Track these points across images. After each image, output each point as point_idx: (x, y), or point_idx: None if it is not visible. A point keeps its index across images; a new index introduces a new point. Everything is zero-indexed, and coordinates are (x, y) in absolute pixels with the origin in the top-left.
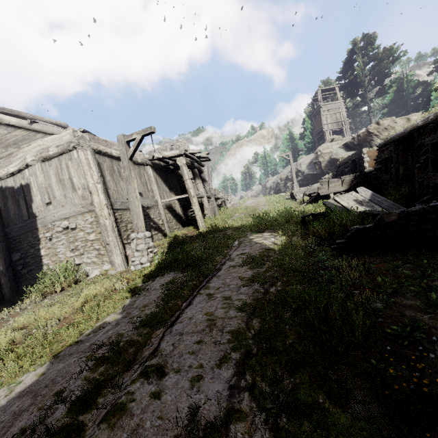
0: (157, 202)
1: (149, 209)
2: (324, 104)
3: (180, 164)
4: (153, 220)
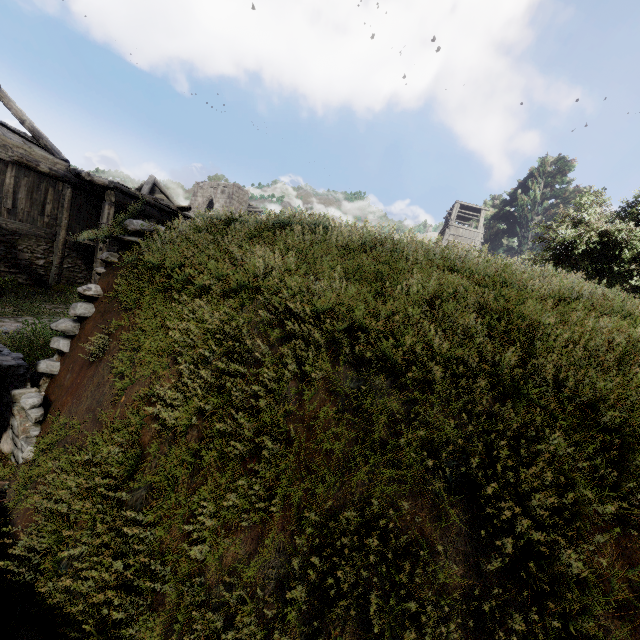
0: (53, 235)
1: (22, 236)
2: (455, 225)
3: (107, 200)
4: (18, 253)
